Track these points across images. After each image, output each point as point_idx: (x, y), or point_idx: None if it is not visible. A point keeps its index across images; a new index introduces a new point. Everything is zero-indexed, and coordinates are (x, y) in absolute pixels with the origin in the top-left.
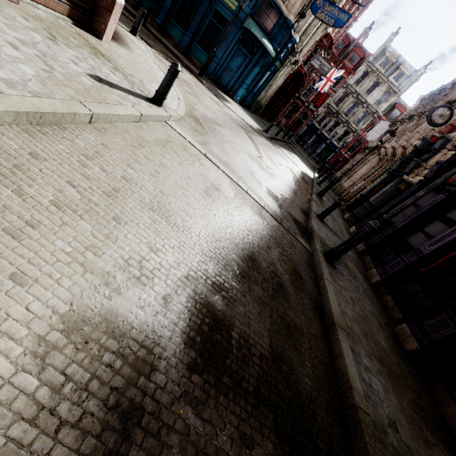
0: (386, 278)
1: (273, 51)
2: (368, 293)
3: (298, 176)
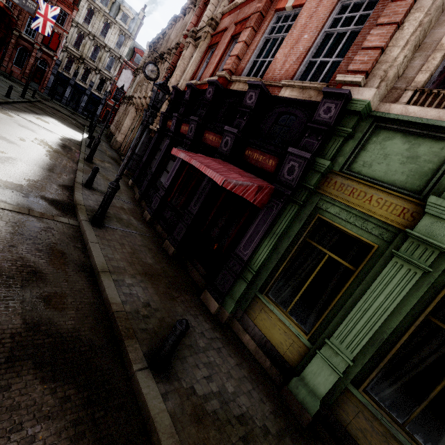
0: (154, 214)
1: None
2: (142, 232)
3: (55, 146)
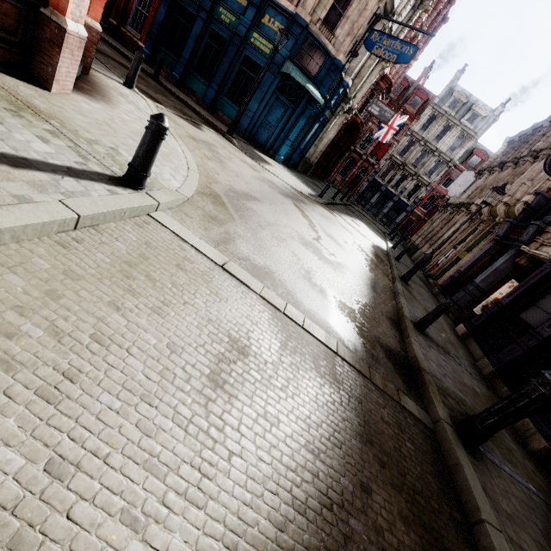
0: None
1: (321, 98)
2: (543, 491)
3: (370, 254)
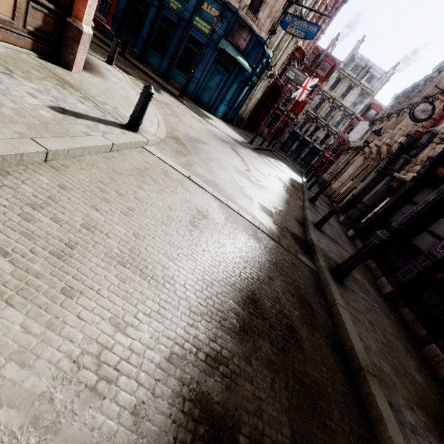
0: (399, 287)
1: (249, 67)
2: (384, 309)
3: (287, 184)
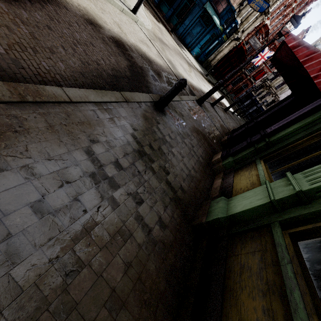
0: (234, 130)
1: (219, 24)
2: (217, 128)
3: (215, 98)
